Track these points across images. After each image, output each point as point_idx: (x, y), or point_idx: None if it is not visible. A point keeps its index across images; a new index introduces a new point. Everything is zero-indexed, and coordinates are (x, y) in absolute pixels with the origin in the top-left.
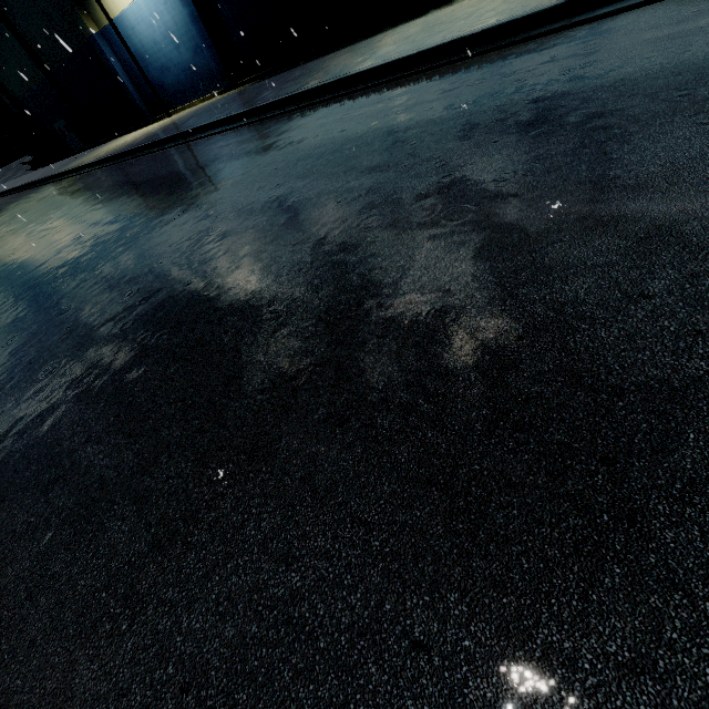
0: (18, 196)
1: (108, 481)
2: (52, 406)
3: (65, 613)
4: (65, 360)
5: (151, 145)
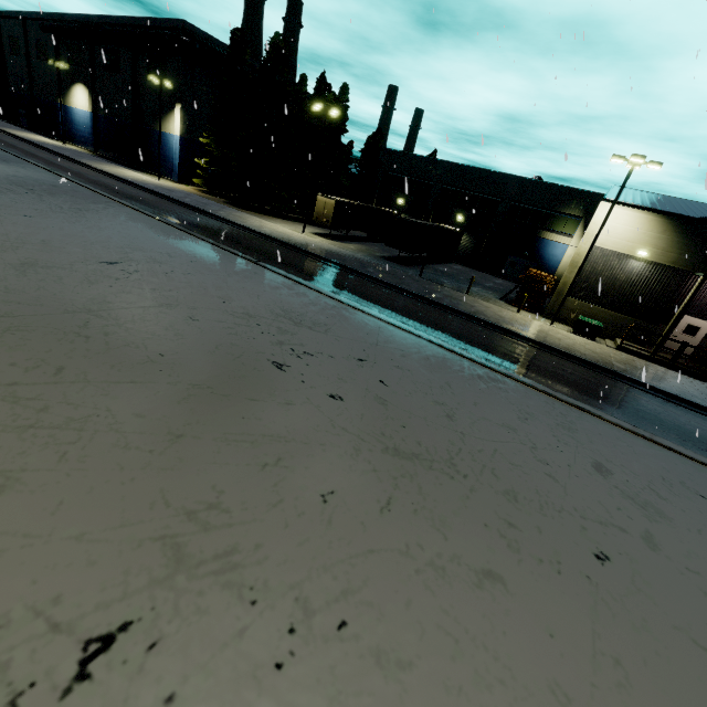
0: None
1: None
2: None
3: None
4: None
5: (31, 142)
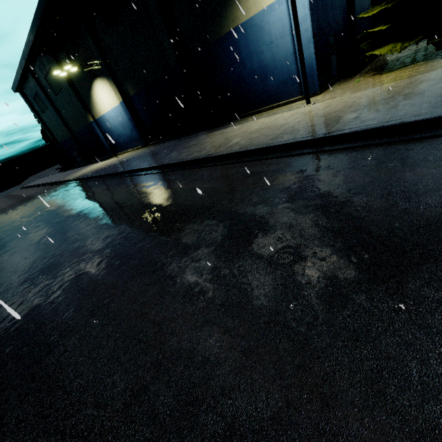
0: (41, 189)
1: None
2: None
3: None
4: None
5: (90, 177)
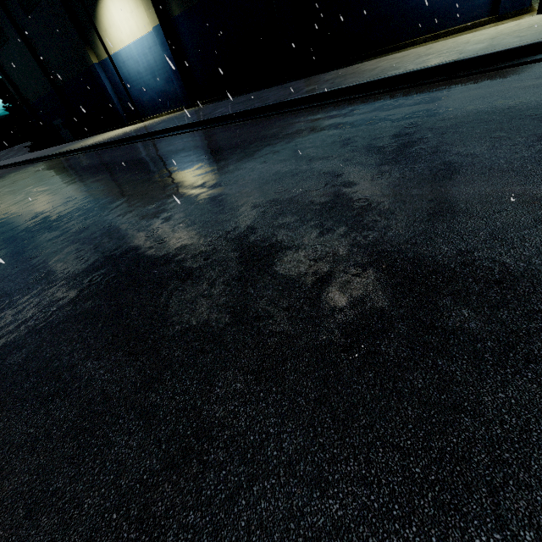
0: (18, 168)
1: (110, 395)
2: (50, 324)
3: (71, 536)
4: (62, 287)
5: (129, 138)
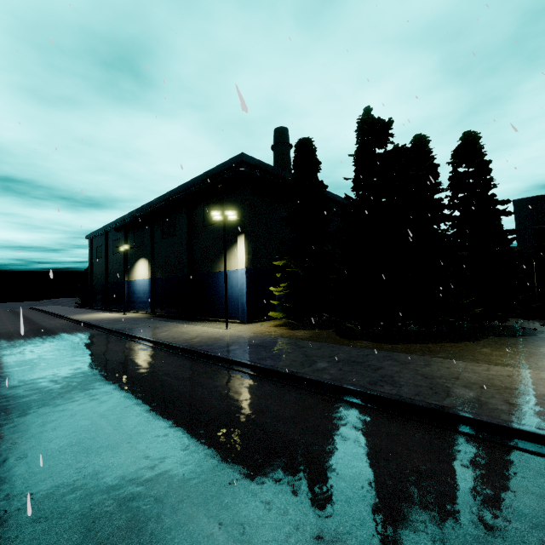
0: (46, 317)
1: None
2: None
3: None
4: None
5: (87, 323)
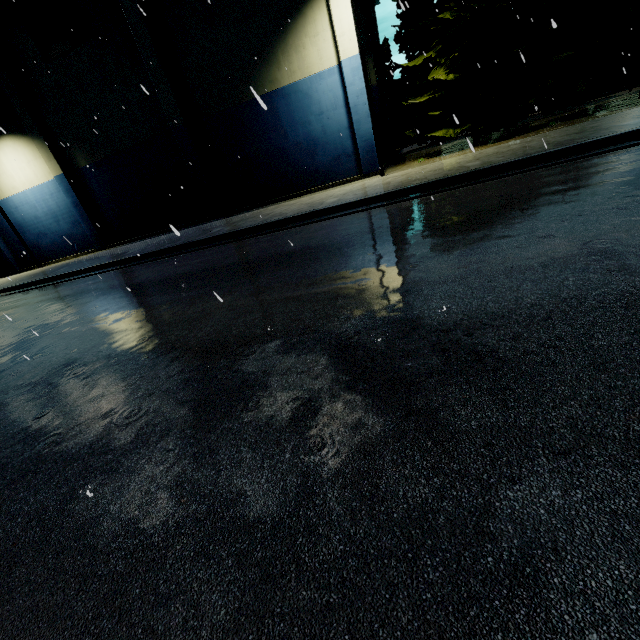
0: None
1: None
2: None
3: None
4: None
5: (18, 287)
